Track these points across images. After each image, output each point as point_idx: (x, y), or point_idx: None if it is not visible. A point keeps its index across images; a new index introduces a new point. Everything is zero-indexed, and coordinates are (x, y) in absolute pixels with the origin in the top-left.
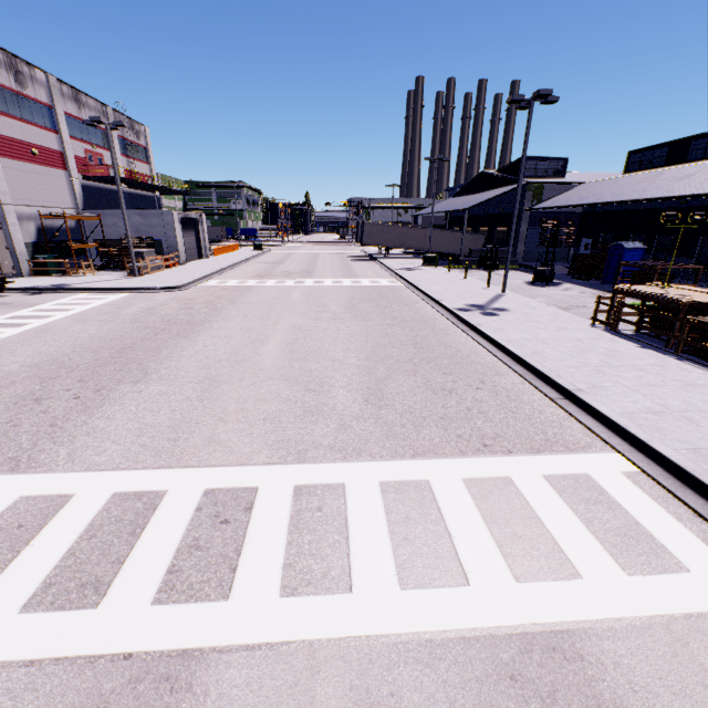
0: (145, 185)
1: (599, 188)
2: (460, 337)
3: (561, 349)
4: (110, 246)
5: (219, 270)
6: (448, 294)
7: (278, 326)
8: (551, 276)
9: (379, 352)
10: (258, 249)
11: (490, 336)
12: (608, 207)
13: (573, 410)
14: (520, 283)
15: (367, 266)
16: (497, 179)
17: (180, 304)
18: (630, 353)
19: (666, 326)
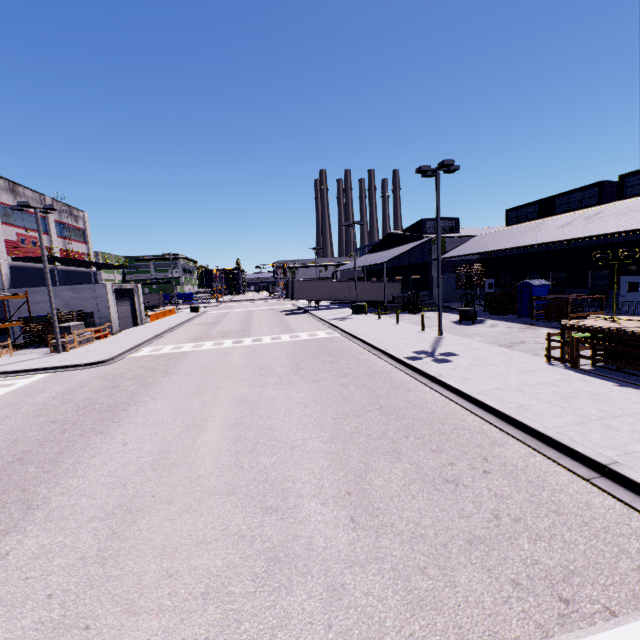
0: (80, 262)
1: (492, 238)
2: (425, 393)
3: (543, 398)
4: (36, 322)
5: (154, 336)
6: (390, 342)
7: (218, 401)
8: (474, 314)
9: (344, 425)
10: (194, 311)
11: (459, 390)
12: (502, 253)
13: (629, 498)
14: (448, 323)
15: (301, 318)
16: (403, 237)
17: (104, 383)
18: (616, 395)
19: (625, 358)
